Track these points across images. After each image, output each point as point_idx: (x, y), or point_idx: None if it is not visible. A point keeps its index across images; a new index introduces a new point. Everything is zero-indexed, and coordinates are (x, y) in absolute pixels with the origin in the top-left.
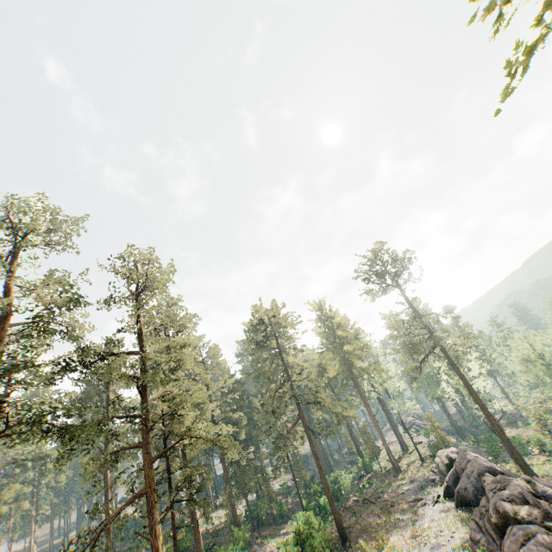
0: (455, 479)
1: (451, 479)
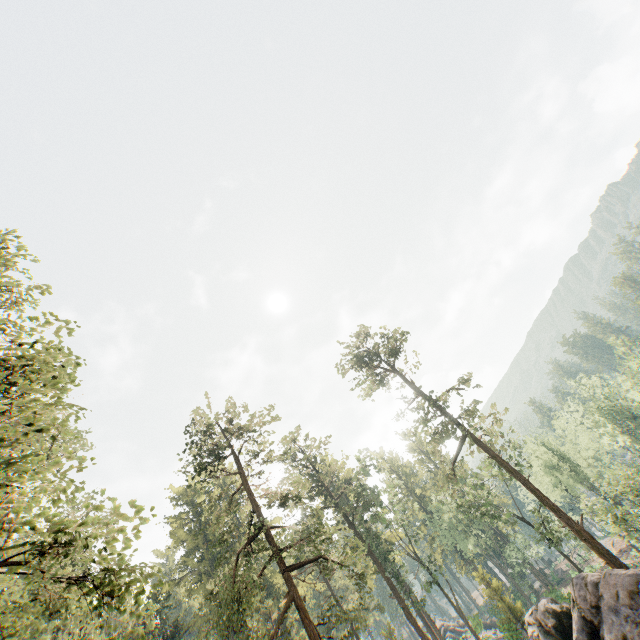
0: (591, 637)
1: (583, 639)
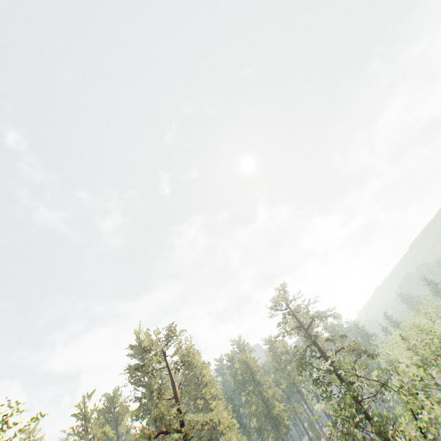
0: None
1: None
